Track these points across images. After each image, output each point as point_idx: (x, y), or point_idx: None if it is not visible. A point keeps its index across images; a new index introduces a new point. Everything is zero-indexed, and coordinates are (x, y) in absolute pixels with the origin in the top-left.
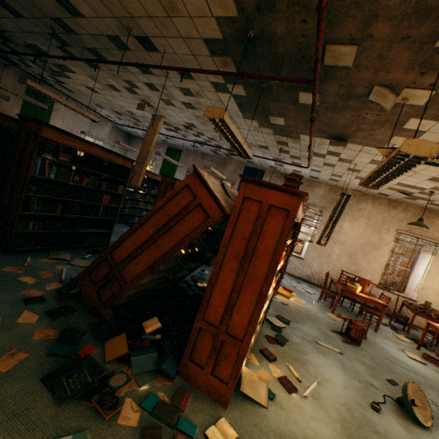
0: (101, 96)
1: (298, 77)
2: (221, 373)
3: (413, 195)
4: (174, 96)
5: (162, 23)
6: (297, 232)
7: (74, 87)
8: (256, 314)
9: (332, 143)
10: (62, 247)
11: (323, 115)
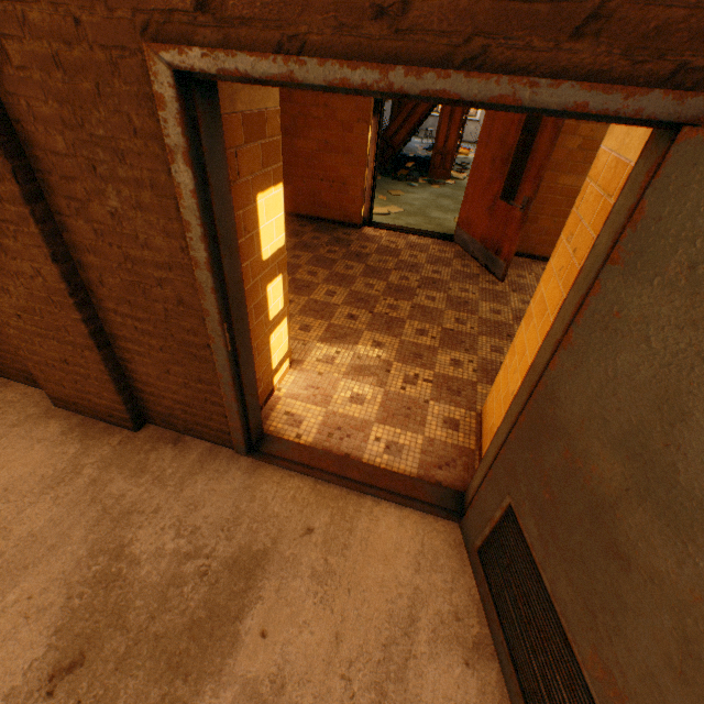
0: None
1: None
2: (446, 169)
3: None
4: None
5: None
6: None
7: None
8: (457, 138)
9: None
10: None
11: None
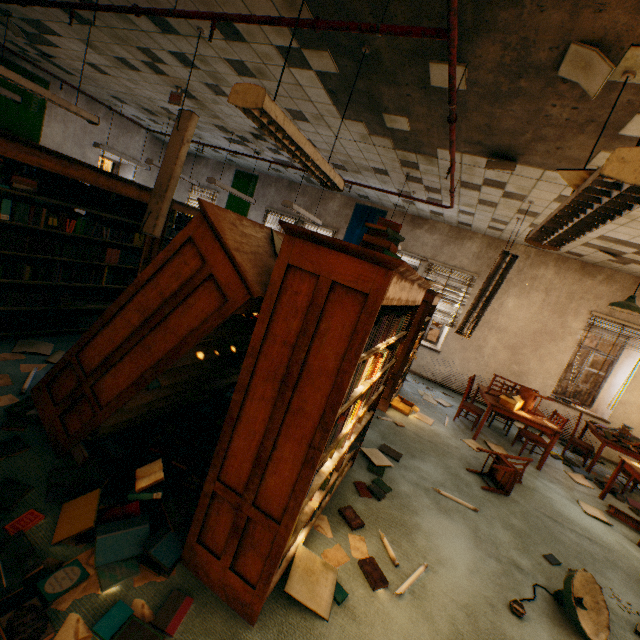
0: (114, 80)
1: None
2: (247, 569)
3: (625, 256)
4: (223, 77)
5: None
6: (425, 315)
7: (70, 64)
8: (304, 480)
9: (490, 163)
10: (43, 333)
11: (475, 111)
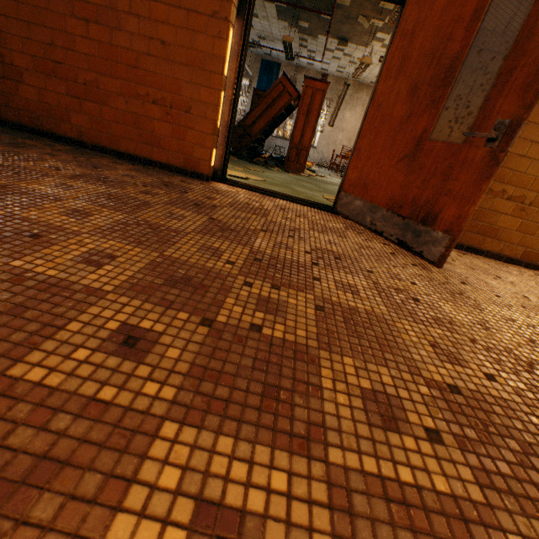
0: None
1: (322, 5)
2: (300, 163)
3: None
4: None
5: None
6: None
7: None
8: (313, 136)
9: (339, 44)
10: None
11: (334, 25)
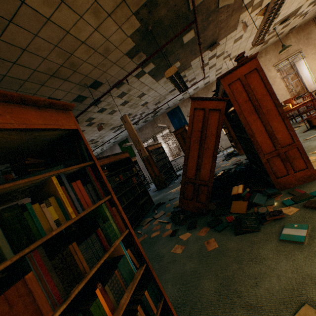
0: None
1: (179, 30)
2: (299, 167)
3: (265, 40)
4: (115, 104)
5: (102, 65)
6: None
7: None
8: (288, 124)
9: (211, 49)
10: (139, 220)
11: None
